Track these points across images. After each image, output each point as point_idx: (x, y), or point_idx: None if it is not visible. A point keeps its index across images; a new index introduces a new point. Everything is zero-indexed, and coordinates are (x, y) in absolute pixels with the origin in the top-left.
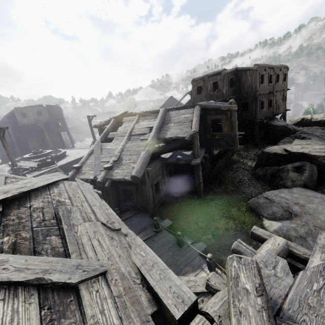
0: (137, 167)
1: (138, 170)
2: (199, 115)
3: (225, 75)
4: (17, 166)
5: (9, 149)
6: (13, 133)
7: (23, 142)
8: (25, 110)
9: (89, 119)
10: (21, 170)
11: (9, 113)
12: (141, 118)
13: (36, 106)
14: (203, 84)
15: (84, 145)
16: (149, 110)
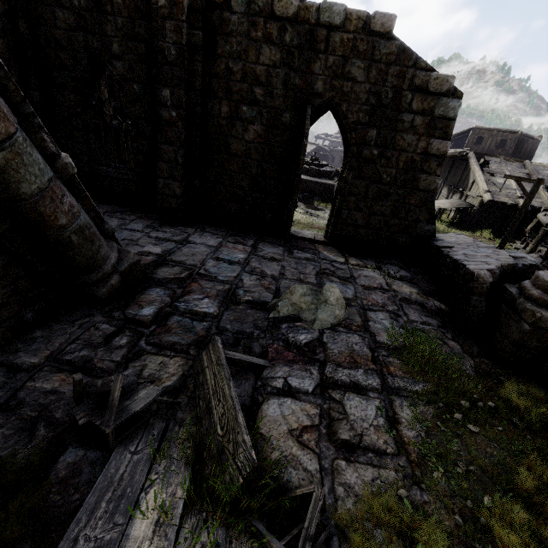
0: None
1: None
2: None
3: (518, 137)
4: None
5: None
6: None
7: None
8: None
9: None
10: None
11: None
12: (506, 162)
13: None
14: (488, 136)
15: None
16: None
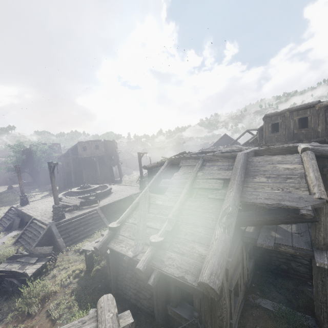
0: (212, 264)
1: (214, 272)
2: (318, 167)
3: (320, 108)
4: (58, 205)
5: (55, 185)
6: (73, 163)
7: (79, 172)
8: (86, 144)
9: (139, 155)
10: (61, 209)
11: (74, 146)
12: (207, 162)
13: (96, 141)
14: (282, 120)
15: (130, 179)
16: (210, 150)
